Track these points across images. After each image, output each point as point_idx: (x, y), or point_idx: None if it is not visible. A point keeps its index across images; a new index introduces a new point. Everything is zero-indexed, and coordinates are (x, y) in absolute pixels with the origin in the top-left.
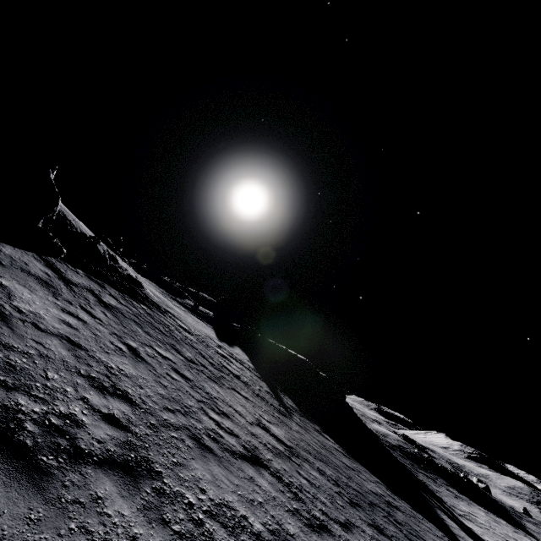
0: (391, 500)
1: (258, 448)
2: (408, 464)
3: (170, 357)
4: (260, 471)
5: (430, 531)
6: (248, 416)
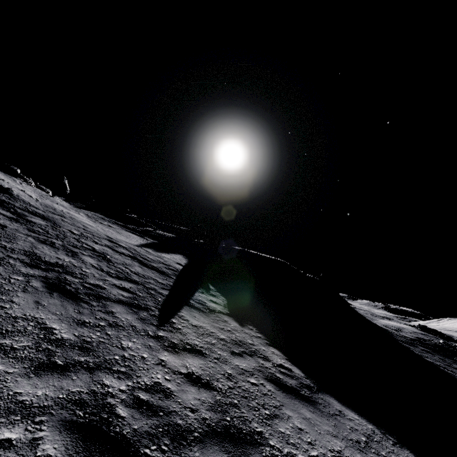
0: None
1: None
2: (439, 361)
3: None
4: None
5: None
6: None
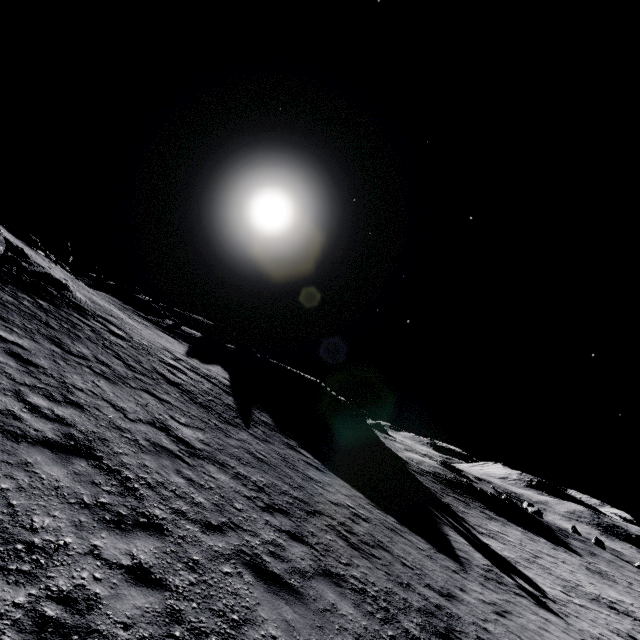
0: (364, 513)
1: (107, 440)
2: (437, 488)
3: (22, 344)
4: (70, 460)
5: (409, 543)
6: (140, 414)
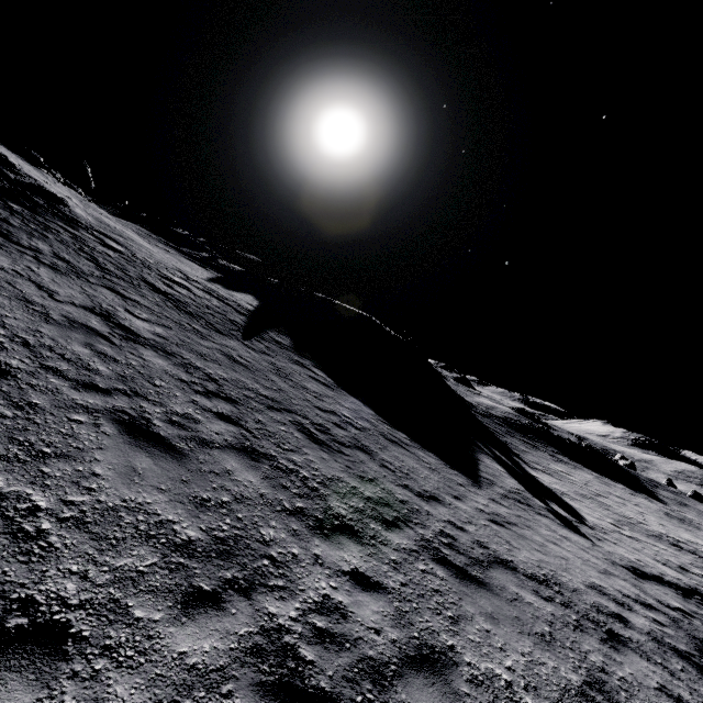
0: (362, 424)
1: None
2: (500, 430)
3: None
4: None
5: (411, 455)
6: (77, 300)
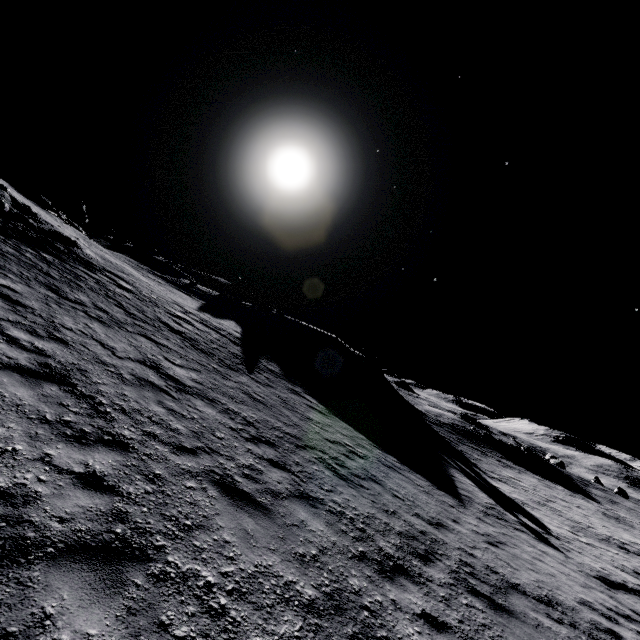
0: (362, 451)
1: (87, 372)
2: (453, 438)
3: (14, 288)
4: (40, 384)
5: (406, 479)
6: (130, 353)
